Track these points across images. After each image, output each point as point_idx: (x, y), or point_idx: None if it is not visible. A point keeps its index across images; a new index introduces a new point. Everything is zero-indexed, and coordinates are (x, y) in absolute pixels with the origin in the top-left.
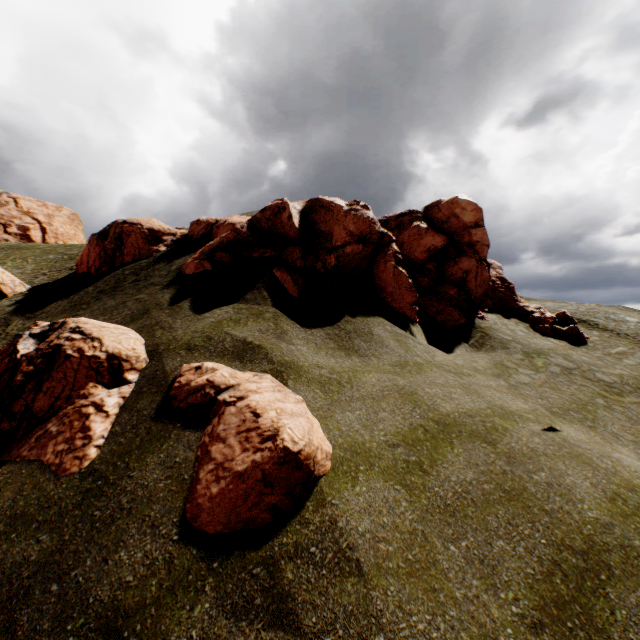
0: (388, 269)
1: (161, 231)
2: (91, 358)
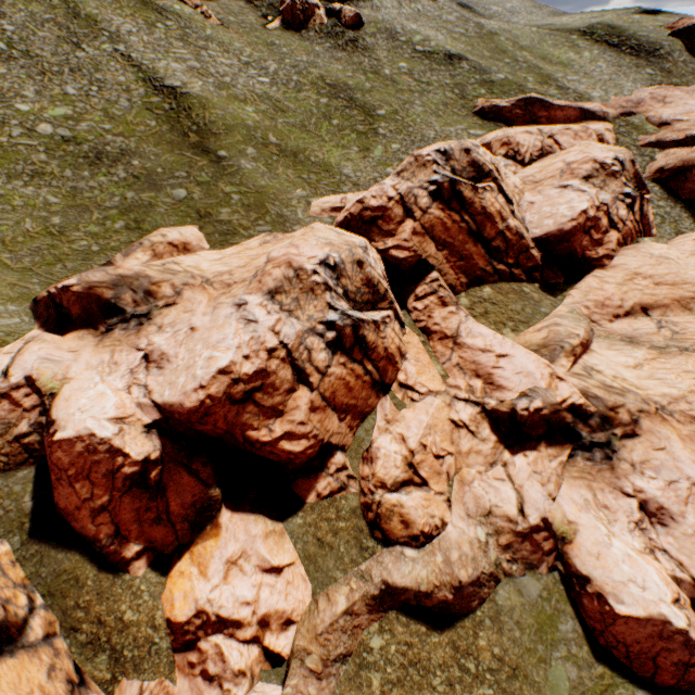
0: None
1: None
2: (314, 5)
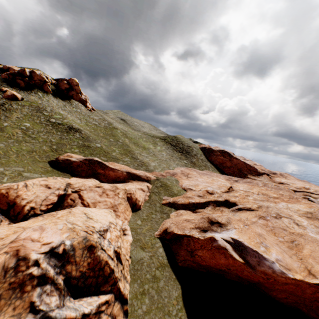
0: (46, 87)
1: None
2: None
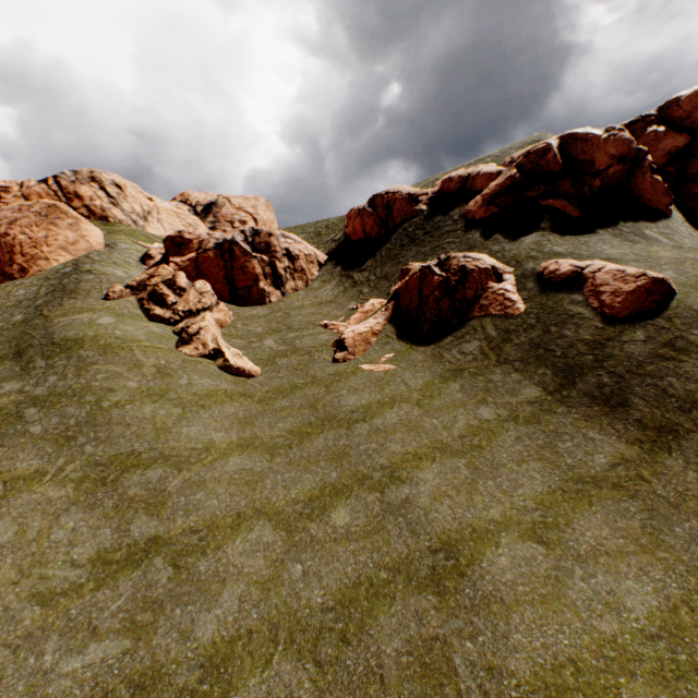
0: (645, 180)
1: (415, 194)
2: (484, 269)
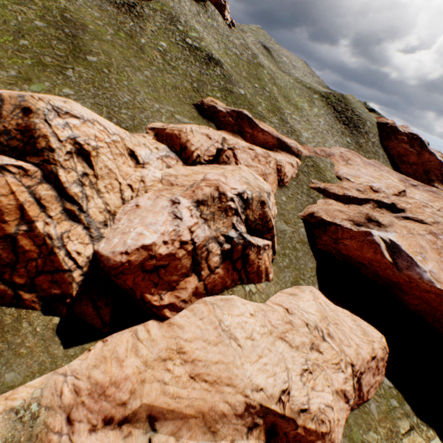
0: None
1: None
2: None
